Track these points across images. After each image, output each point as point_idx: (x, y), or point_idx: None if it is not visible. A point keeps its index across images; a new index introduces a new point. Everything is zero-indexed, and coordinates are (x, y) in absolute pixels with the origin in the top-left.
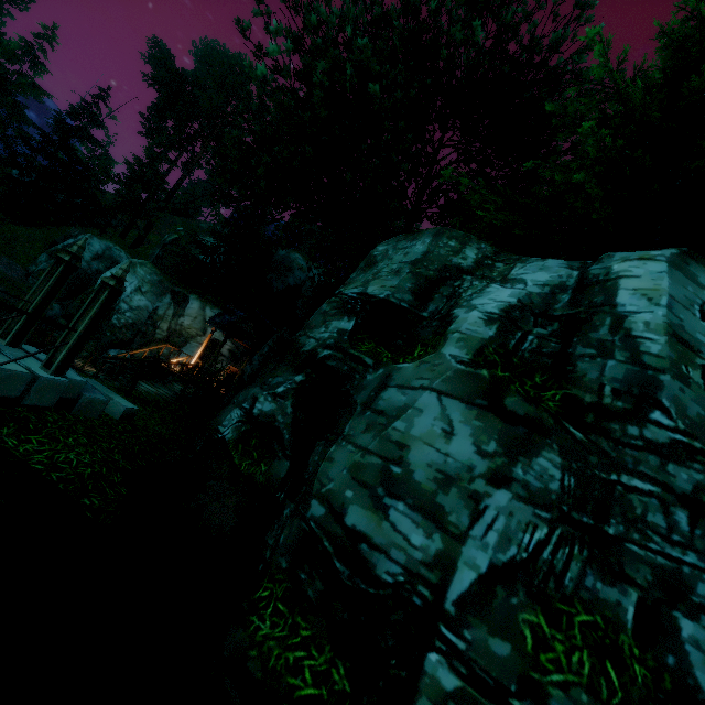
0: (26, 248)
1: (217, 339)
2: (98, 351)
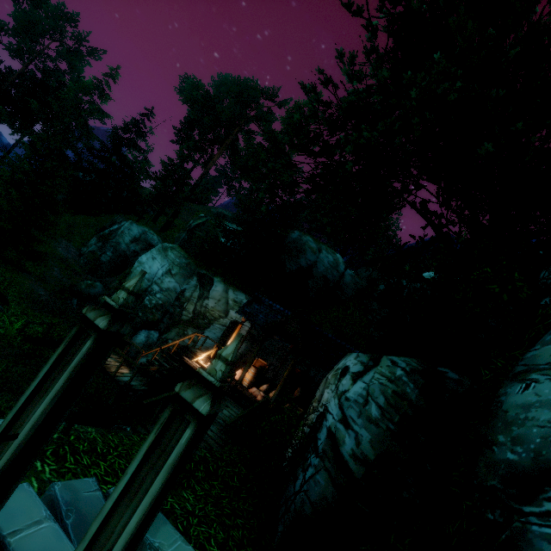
0: (82, 233)
1: (237, 321)
2: (130, 333)
